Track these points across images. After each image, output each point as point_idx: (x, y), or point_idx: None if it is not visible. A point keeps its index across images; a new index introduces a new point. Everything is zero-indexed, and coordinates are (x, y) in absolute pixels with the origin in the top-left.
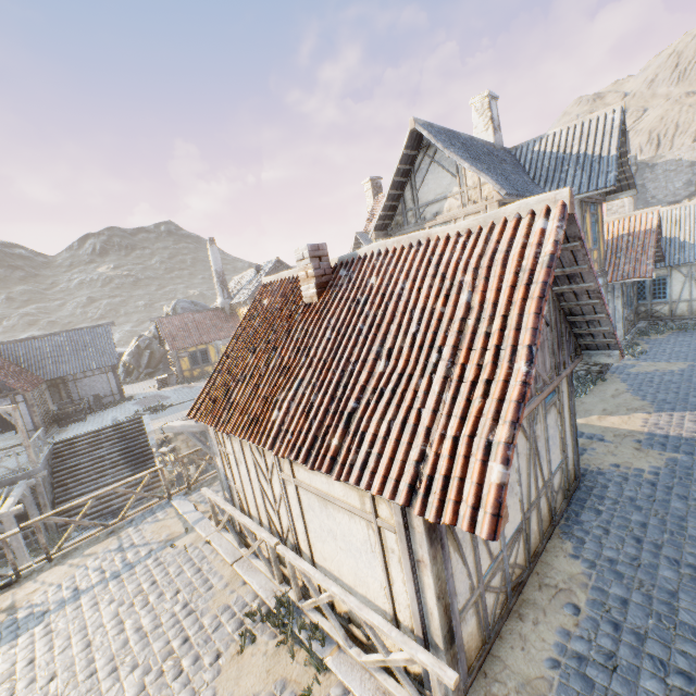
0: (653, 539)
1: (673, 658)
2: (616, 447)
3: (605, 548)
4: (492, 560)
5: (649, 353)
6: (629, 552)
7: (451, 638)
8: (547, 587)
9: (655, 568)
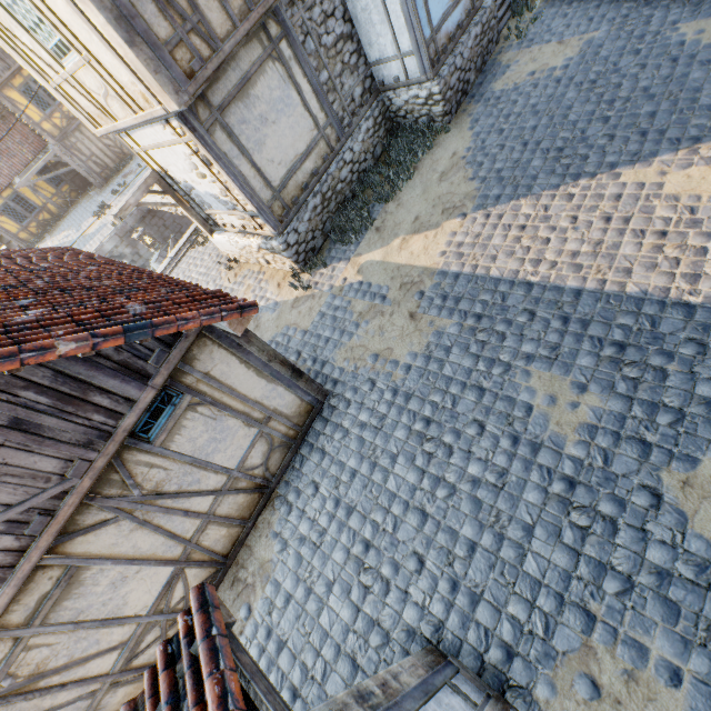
0: (350, 501)
1: (293, 672)
2: (391, 315)
3: (304, 520)
4: (124, 645)
5: (547, 17)
6: (320, 525)
7: None
8: (238, 583)
9: (332, 548)
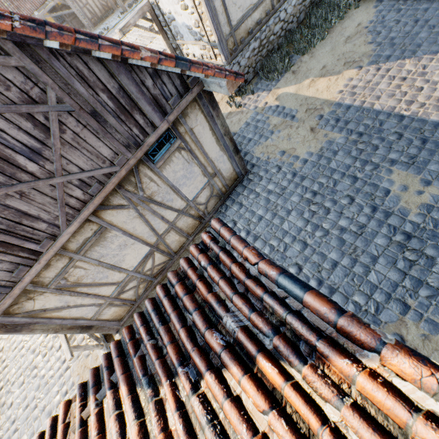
0: (256, 233)
1: None
2: (297, 128)
3: None
4: (119, 284)
5: None
6: None
7: (89, 327)
8: None
9: None
